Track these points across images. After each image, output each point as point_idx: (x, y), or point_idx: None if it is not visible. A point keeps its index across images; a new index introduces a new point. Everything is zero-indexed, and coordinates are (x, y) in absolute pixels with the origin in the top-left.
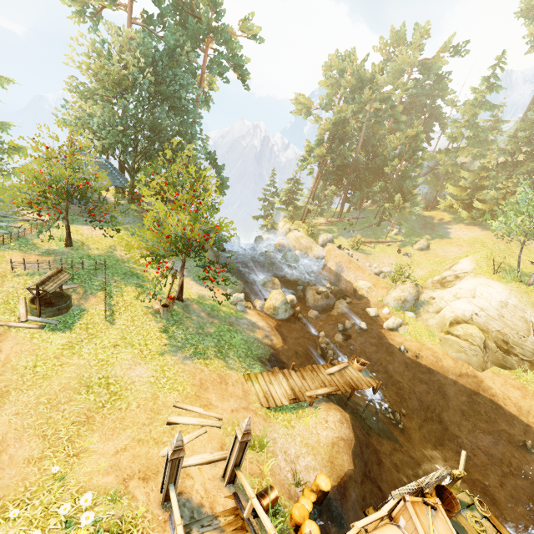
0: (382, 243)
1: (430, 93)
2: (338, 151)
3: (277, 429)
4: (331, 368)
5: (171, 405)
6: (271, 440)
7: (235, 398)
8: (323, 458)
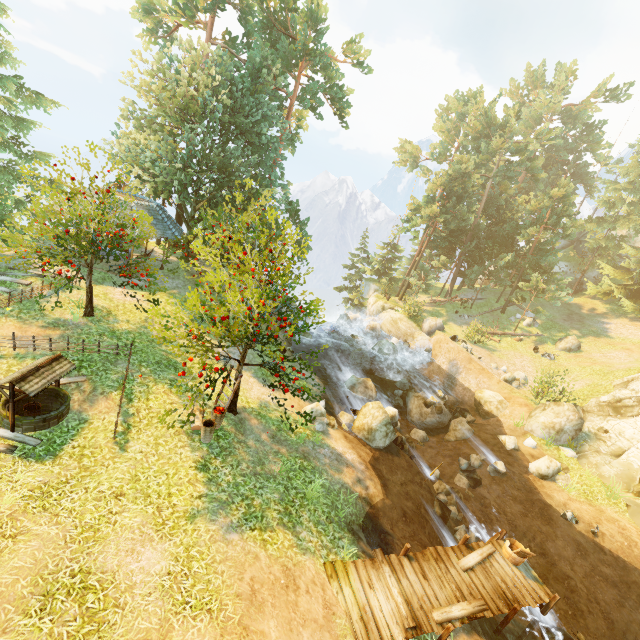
0: (510, 335)
1: (575, 147)
2: (454, 212)
3: None
4: (468, 556)
5: None
6: None
7: (311, 627)
8: None
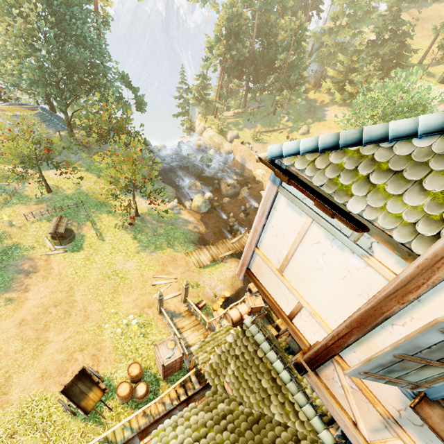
0: (276, 130)
1: None
2: (235, 47)
3: (205, 276)
4: (233, 239)
5: (151, 277)
6: (202, 282)
7: (182, 267)
8: (228, 284)
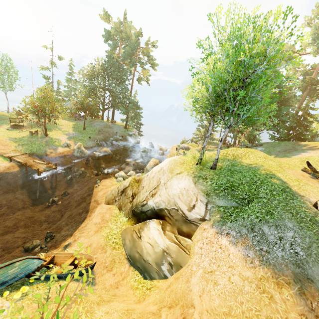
0: None
1: None
2: None
3: None
4: (39, 161)
5: None
6: None
7: None
8: None
